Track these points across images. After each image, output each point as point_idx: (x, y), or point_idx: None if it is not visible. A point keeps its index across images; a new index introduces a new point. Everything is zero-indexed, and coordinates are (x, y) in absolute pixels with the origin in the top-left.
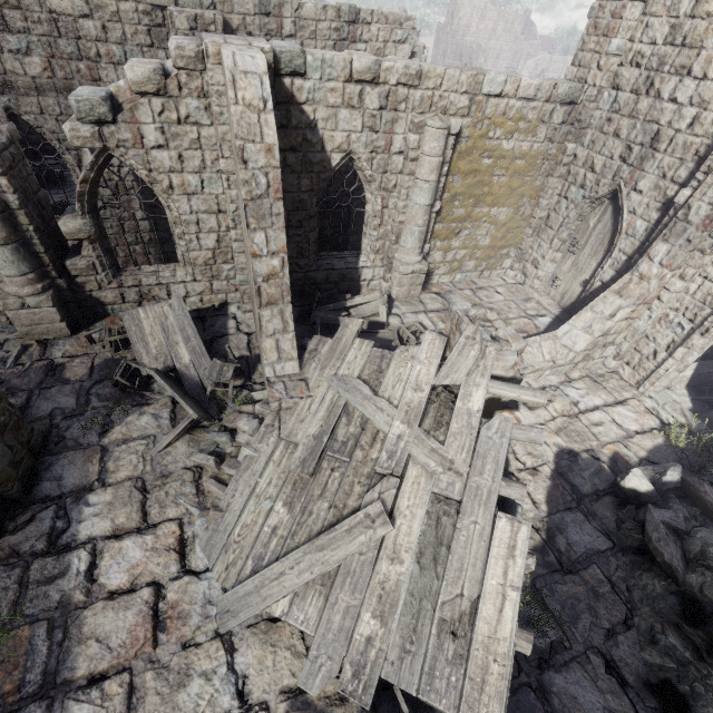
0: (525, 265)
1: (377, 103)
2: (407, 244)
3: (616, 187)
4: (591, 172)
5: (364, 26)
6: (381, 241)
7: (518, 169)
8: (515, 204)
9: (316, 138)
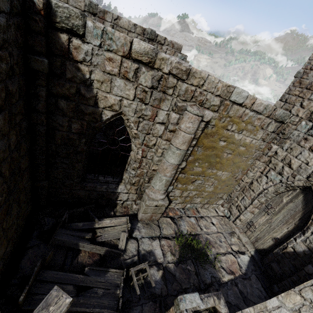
0: (231, 206)
1: (149, 82)
2: (155, 186)
3: (310, 185)
4: (288, 167)
5: (159, 44)
6: (137, 177)
7: (240, 152)
8: (233, 171)
9: (90, 94)
